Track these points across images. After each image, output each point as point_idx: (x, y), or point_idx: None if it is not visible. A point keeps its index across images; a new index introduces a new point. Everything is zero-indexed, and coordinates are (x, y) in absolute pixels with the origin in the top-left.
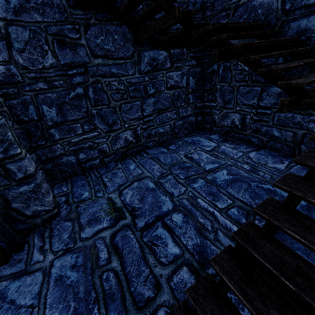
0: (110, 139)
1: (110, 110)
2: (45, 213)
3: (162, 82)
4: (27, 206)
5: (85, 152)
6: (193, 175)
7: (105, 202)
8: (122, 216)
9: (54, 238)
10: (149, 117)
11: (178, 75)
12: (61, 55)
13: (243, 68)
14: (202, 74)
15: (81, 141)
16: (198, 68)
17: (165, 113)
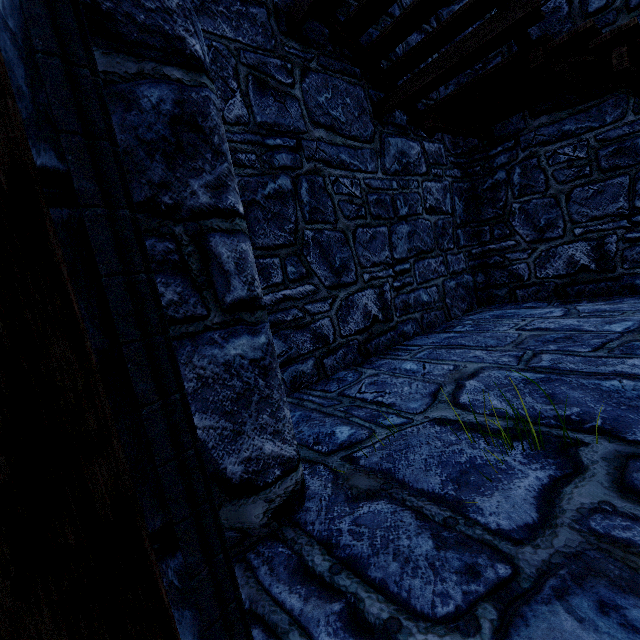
0: (335, 306)
1: (337, 238)
2: (280, 473)
3: (417, 198)
4: (235, 435)
5: (284, 336)
6: (608, 342)
7: (436, 429)
8: (563, 441)
9: (376, 567)
10: (403, 264)
11: (439, 190)
12: (258, 106)
13: (572, 156)
14: (472, 193)
15: (279, 303)
16: (464, 182)
17: (426, 260)
